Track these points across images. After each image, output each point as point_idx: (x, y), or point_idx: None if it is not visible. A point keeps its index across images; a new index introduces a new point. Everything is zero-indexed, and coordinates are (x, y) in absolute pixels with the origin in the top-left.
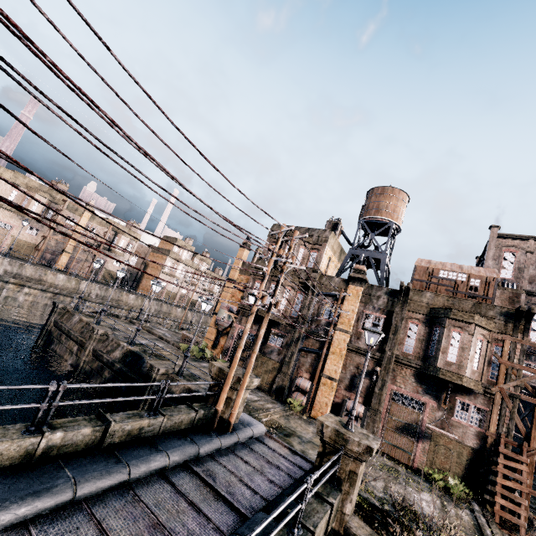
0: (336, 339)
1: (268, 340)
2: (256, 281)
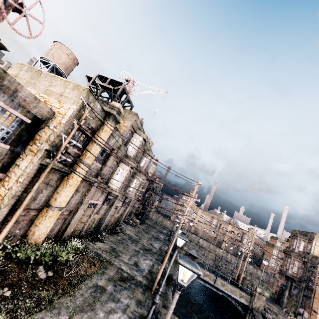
0: (316, 290)
1: (291, 288)
2: (286, 258)
